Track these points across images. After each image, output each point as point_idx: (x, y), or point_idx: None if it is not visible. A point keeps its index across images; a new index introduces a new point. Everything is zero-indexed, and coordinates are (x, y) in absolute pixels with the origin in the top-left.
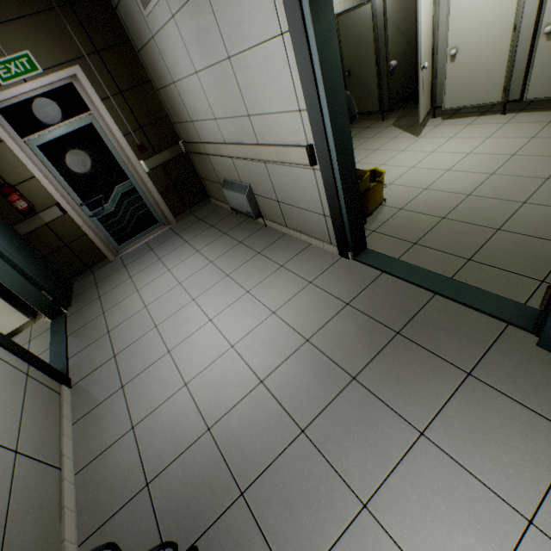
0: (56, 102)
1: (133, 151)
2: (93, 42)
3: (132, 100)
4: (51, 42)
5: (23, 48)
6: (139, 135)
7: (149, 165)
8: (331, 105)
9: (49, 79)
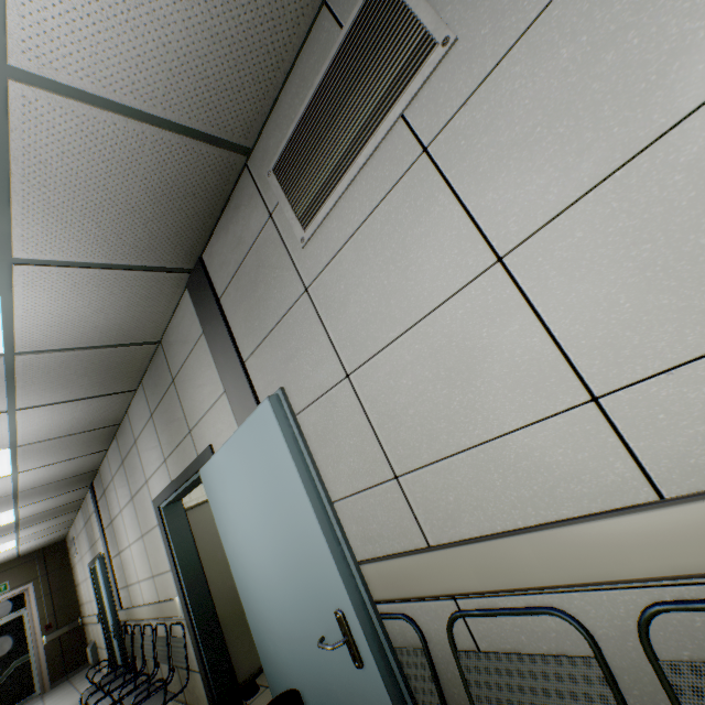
0: (8, 605)
1: (41, 629)
2: (48, 568)
3: (57, 595)
4: (24, 573)
5: (7, 580)
6: (51, 617)
7: (49, 638)
8: (101, 597)
9: (11, 593)
